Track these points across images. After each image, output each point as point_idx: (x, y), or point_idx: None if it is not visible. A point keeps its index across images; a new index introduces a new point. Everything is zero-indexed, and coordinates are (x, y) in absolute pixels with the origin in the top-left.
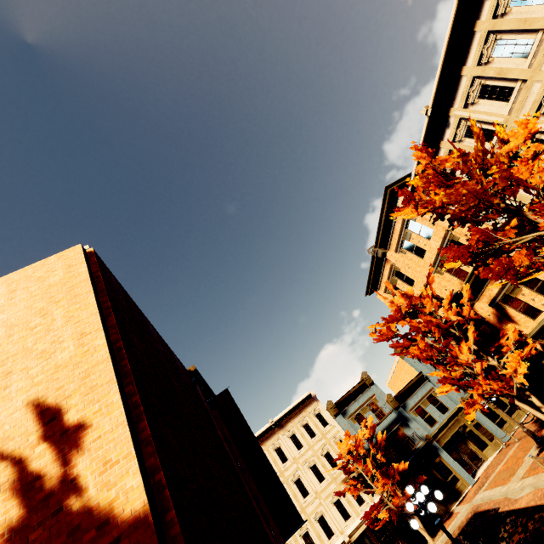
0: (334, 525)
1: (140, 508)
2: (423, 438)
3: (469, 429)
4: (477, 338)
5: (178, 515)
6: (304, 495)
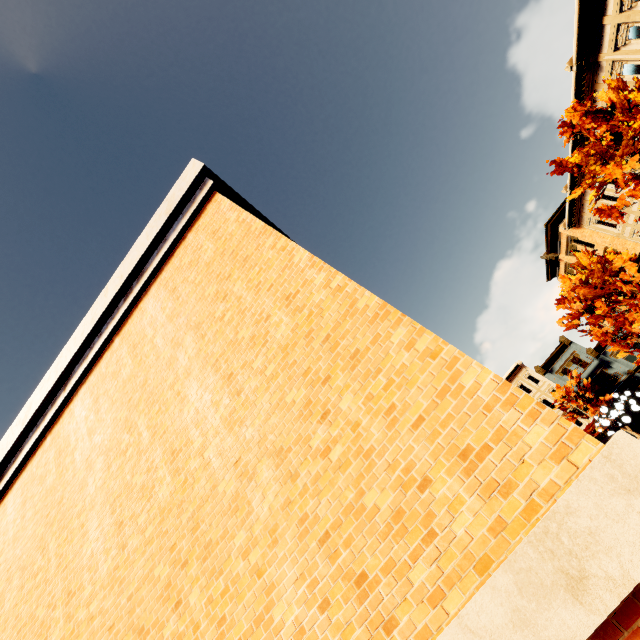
0: None
1: None
2: (625, 373)
3: None
4: None
5: None
6: None
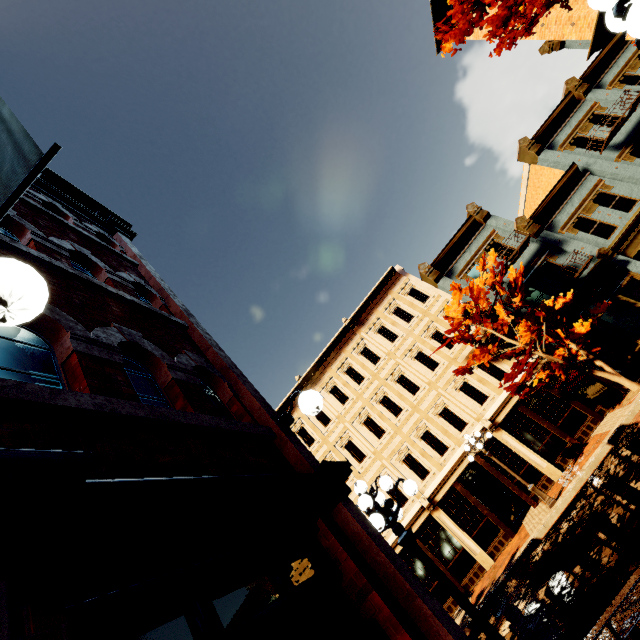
0: (465, 414)
1: None
2: (594, 258)
3: None
4: None
5: None
6: (413, 392)
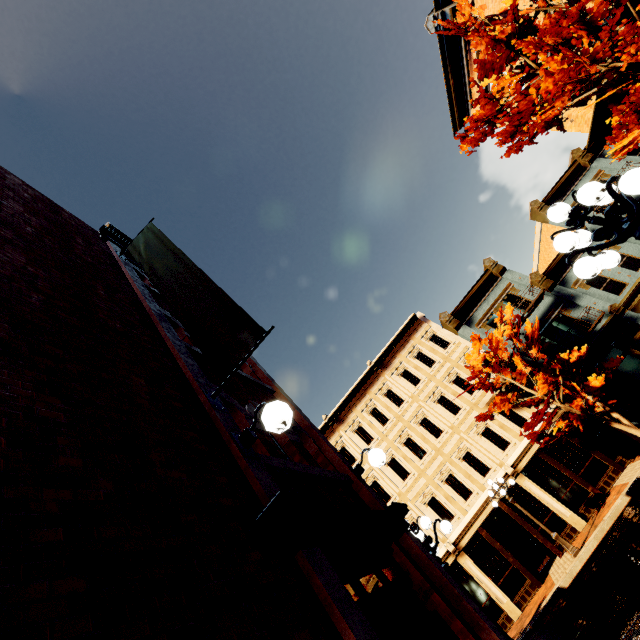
0: (487, 459)
1: None
2: (606, 313)
3: None
4: None
5: None
6: (437, 435)
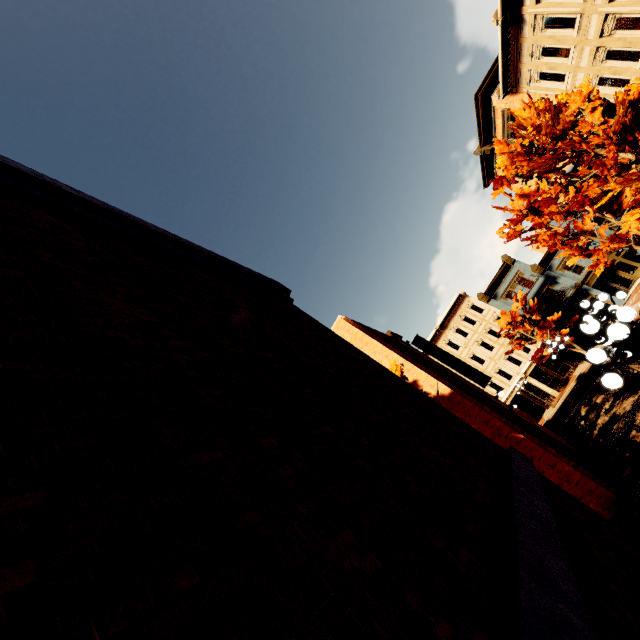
0: (511, 372)
1: (450, 391)
2: (573, 287)
3: (618, 261)
4: (595, 211)
5: (459, 389)
6: (482, 363)
